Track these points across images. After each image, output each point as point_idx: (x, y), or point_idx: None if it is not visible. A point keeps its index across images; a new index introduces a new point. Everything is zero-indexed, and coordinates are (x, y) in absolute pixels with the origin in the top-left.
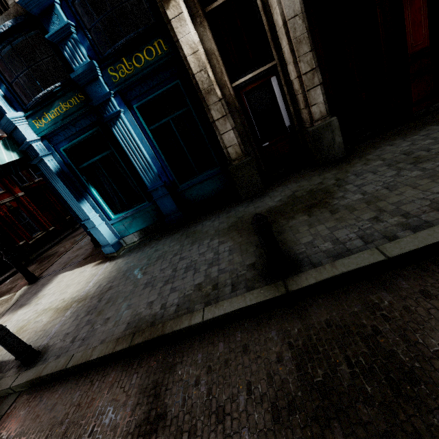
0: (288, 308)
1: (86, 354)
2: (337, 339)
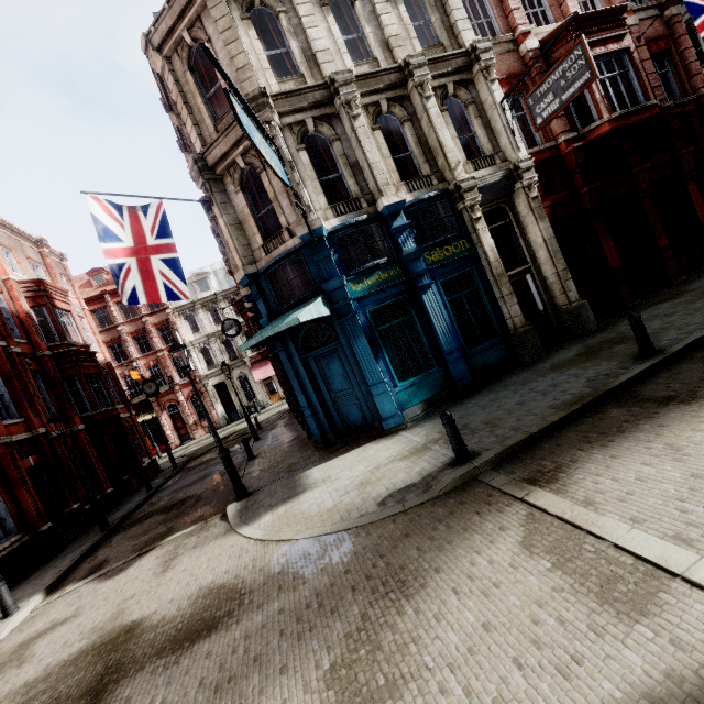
0: (678, 361)
1: (543, 423)
2: None
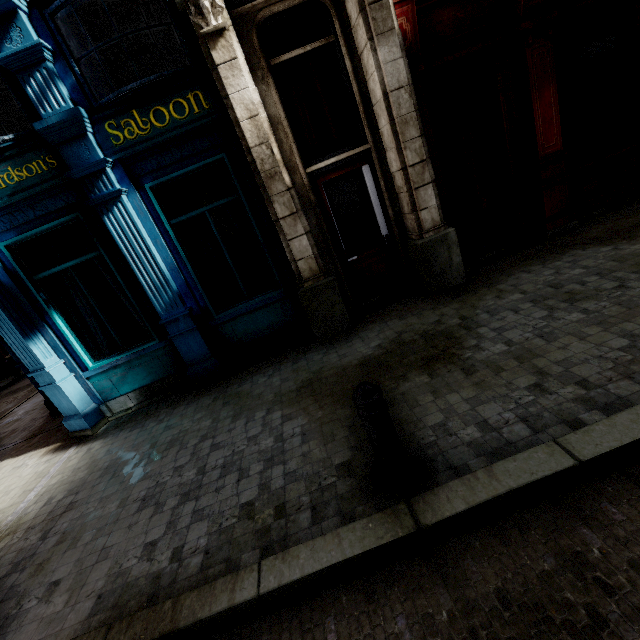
0: (421, 560)
1: None
2: (529, 638)
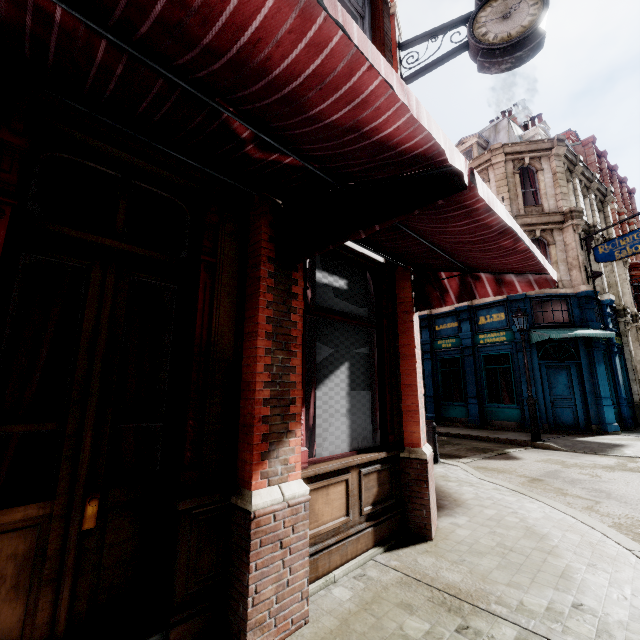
0: None
1: None
2: None
